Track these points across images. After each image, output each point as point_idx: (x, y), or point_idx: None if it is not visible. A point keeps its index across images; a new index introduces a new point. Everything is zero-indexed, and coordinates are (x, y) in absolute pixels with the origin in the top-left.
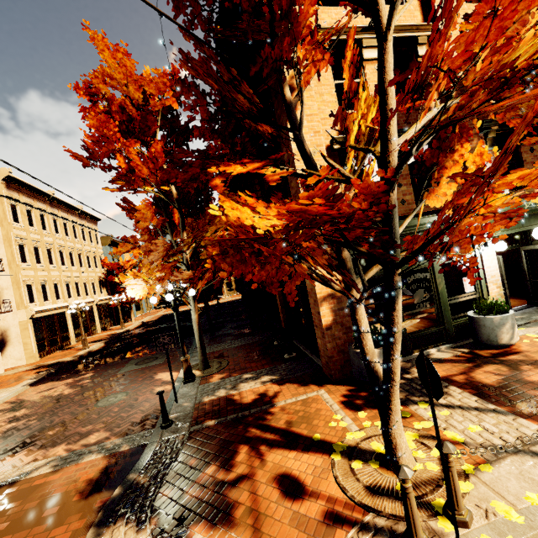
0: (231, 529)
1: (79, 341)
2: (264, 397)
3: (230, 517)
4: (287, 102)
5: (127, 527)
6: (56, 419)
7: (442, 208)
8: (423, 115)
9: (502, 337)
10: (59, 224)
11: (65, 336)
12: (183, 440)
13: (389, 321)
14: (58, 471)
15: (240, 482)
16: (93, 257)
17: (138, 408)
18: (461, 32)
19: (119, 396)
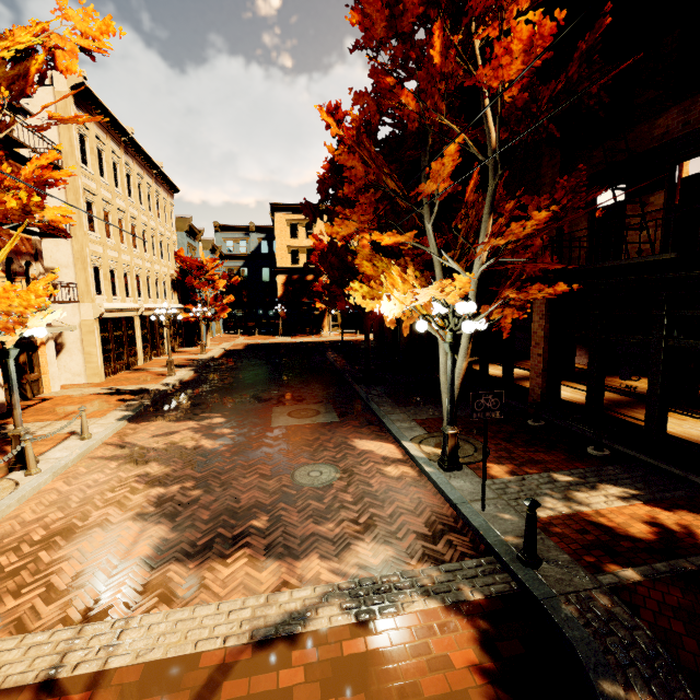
0: None
1: (147, 362)
2: (669, 531)
3: None
4: None
5: None
6: (242, 497)
7: None
8: None
9: None
10: (132, 183)
11: (132, 352)
12: (622, 609)
13: None
14: (371, 625)
15: None
16: (166, 245)
17: (394, 504)
18: None
19: (325, 471)
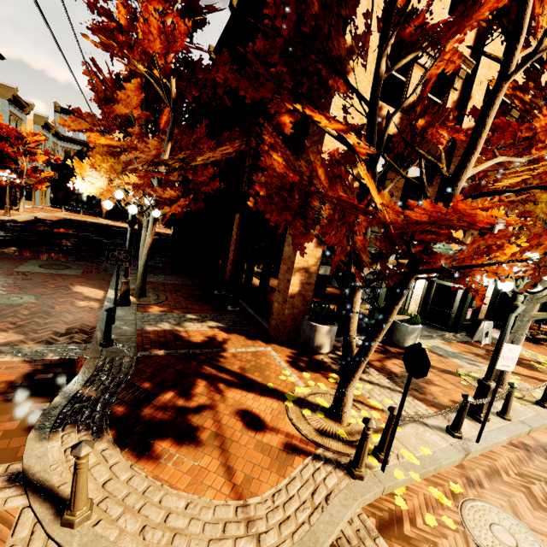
0: (198, 447)
1: None
2: (213, 340)
3: (196, 438)
4: (379, 75)
5: (80, 435)
6: None
7: (473, 241)
8: (542, 173)
9: (408, 342)
10: None
11: None
12: (131, 363)
13: (389, 311)
14: None
15: (202, 411)
16: None
17: (58, 318)
18: (487, 85)
19: (26, 298)
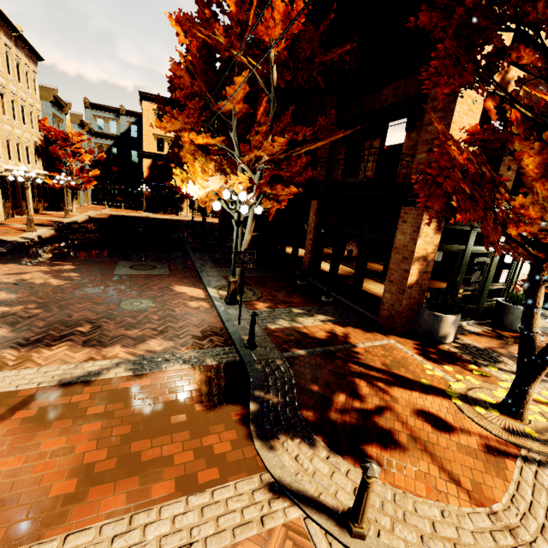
0: (405, 451)
1: (8, 218)
2: (335, 335)
3: (395, 441)
4: None
5: (296, 442)
6: (74, 314)
7: None
8: None
9: None
10: None
11: None
12: (286, 365)
13: None
14: (142, 376)
15: (383, 413)
16: (29, 111)
17: (186, 321)
18: None
19: (145, 302)
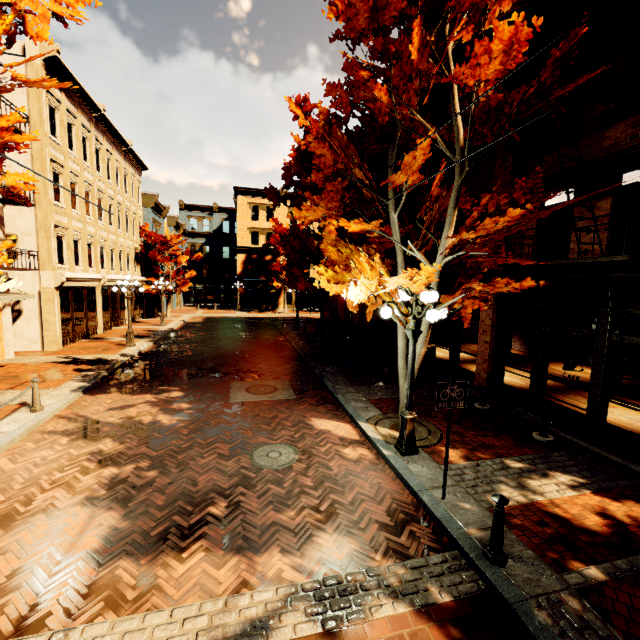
0: None
1: (106, 331)
2: (621, 523)
3: None
4: None
5: None
6: (199, 479)
7: None
8: None
9: None
10: (101, 158)
11: (91, 321)
12: (594, 615)
13: None
14: (339, 635)
15: None
16: (132, 219)
17: (355, 490)
18: None
19: (284, 451)
